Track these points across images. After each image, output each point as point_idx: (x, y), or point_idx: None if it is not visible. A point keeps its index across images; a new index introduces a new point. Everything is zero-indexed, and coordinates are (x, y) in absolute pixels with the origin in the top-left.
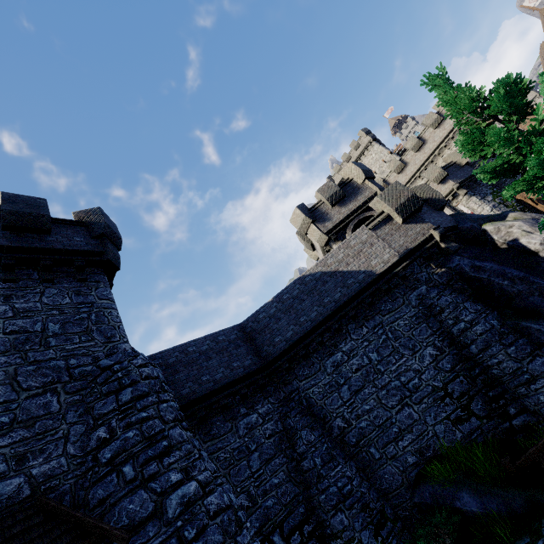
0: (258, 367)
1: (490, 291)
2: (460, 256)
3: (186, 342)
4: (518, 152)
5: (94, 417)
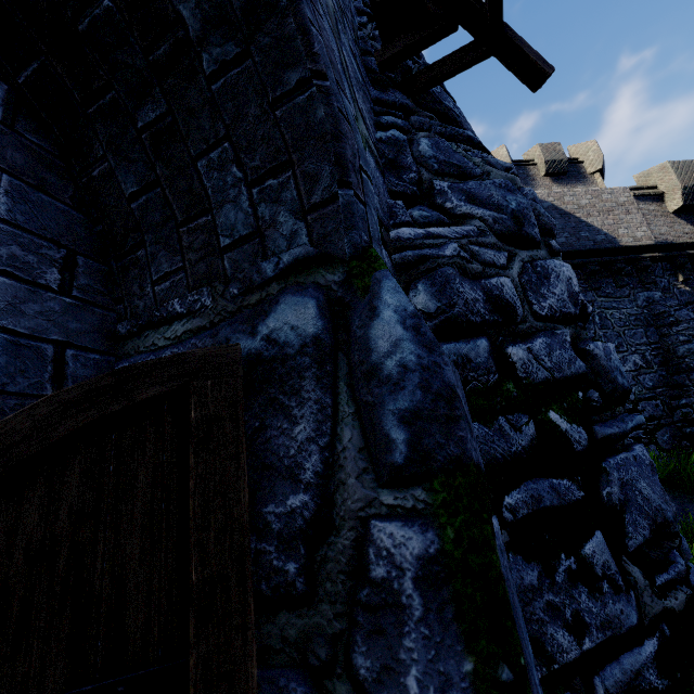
0: None
1: None
2: None
3: None
4: None
5: None
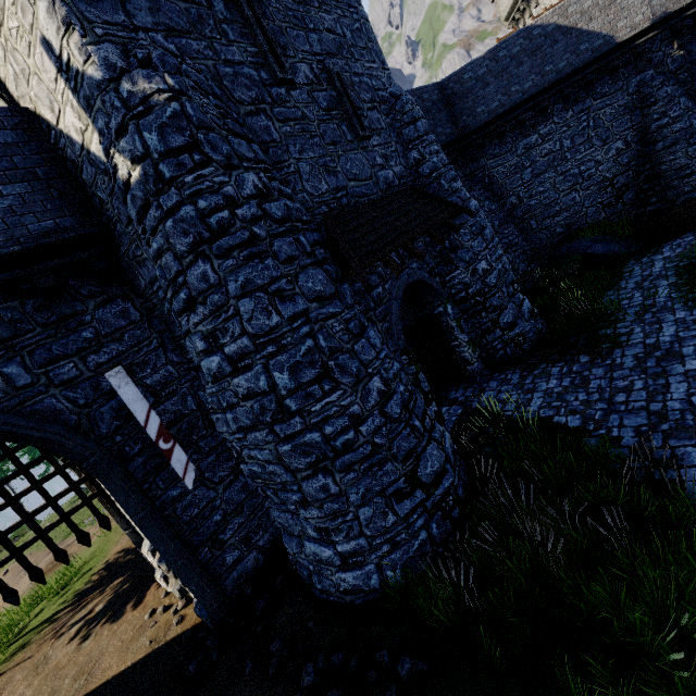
0: (457, 138)
1: None
2: None
3: None
4: None
5: (404, 142)
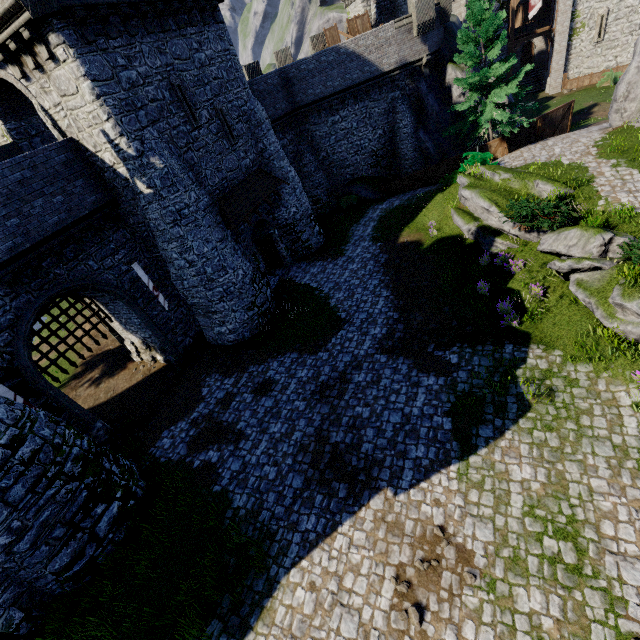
0: (291, 110)
1: (423, 112)
2: (425, 83)
3: (254, 80)
4: (476, 61)
5: (256, 138)
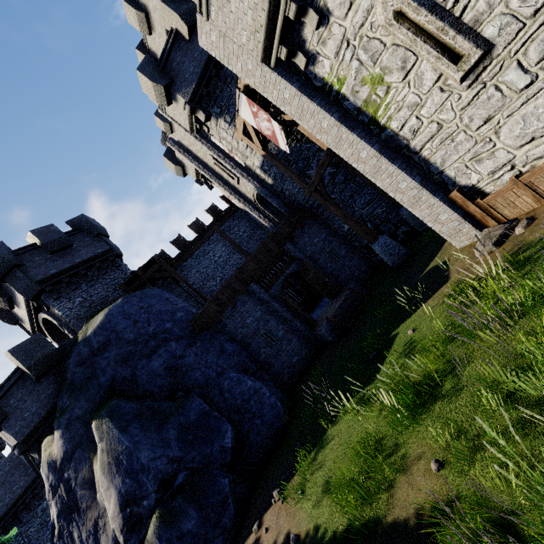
0: (33, 480)
1: None
2: None
3: None
4: None
5: None
